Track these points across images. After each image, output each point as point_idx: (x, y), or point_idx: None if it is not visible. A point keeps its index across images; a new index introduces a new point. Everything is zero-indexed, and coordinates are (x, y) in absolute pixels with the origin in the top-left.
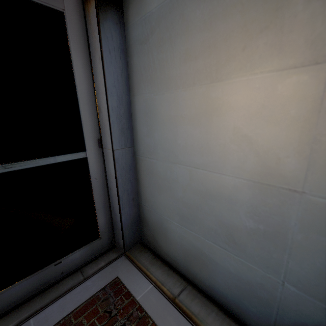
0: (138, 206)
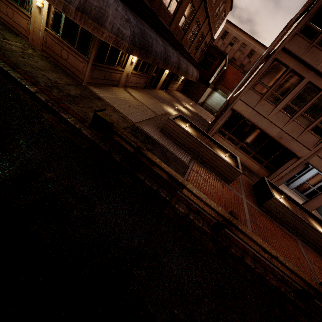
0: None
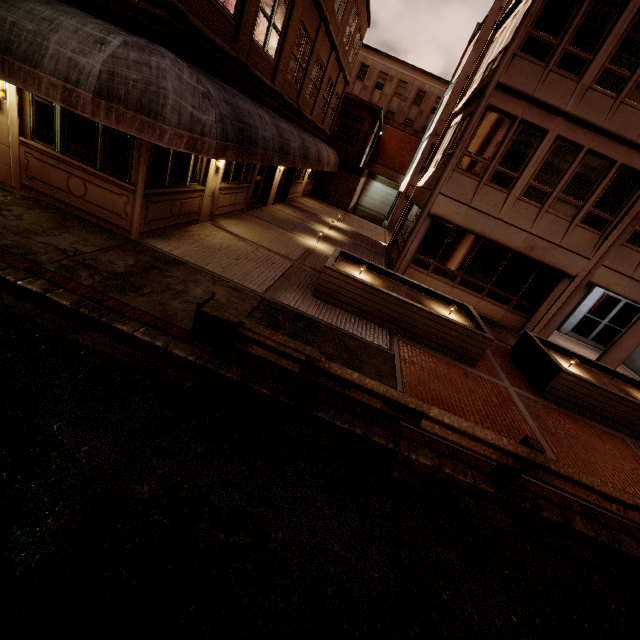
0: None
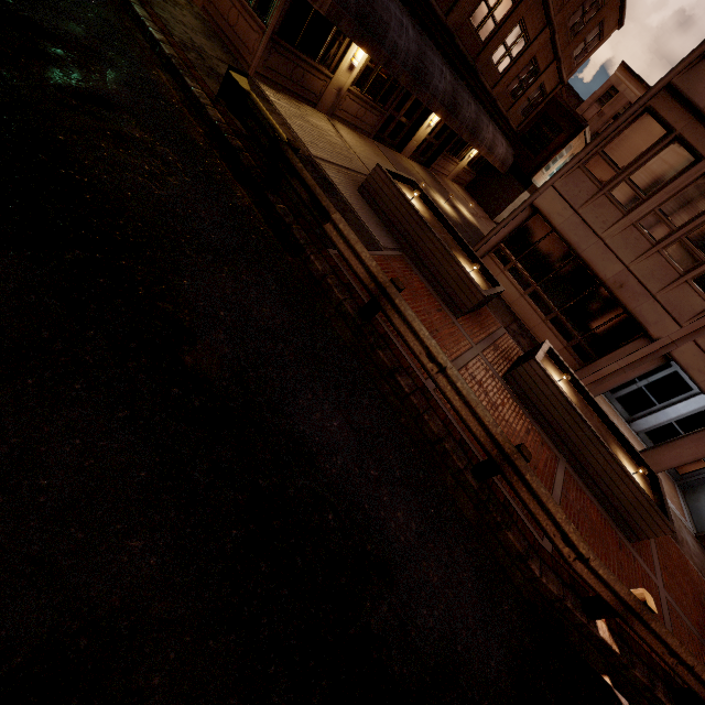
0: (698, 486)
